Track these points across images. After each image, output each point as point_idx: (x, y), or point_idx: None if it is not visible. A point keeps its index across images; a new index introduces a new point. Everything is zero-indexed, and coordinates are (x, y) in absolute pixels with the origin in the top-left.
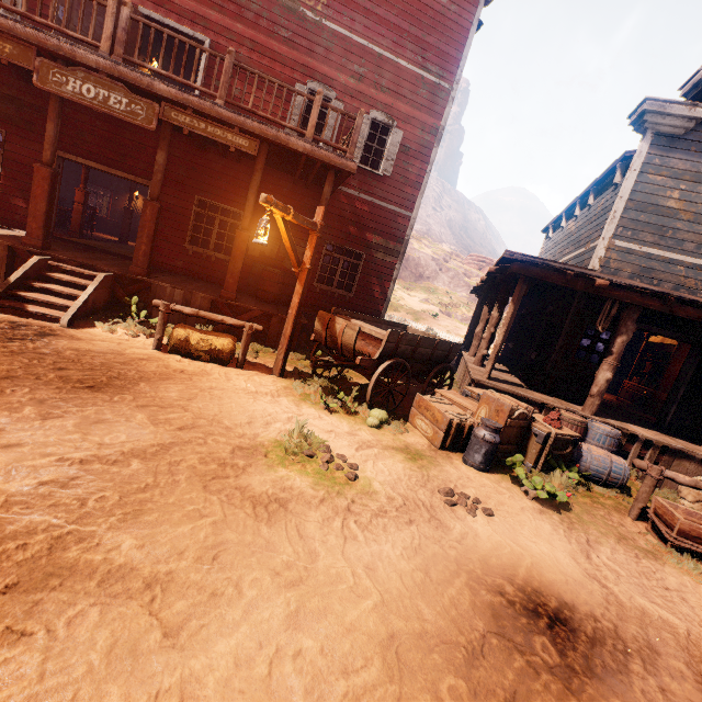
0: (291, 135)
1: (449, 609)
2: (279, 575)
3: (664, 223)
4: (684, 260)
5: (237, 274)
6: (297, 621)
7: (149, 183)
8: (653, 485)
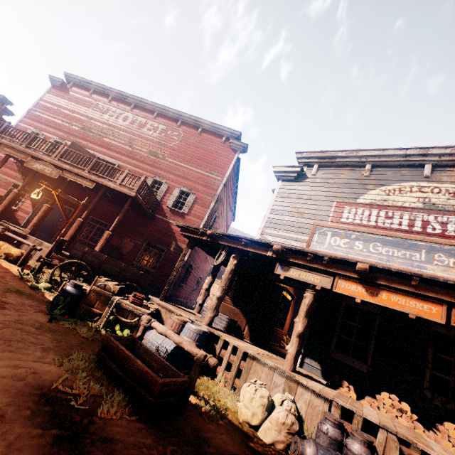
0: (109, 182)
1: None
2: None
3: (290, 219)
4: (302, 238)
5: (69, 238)
6: None
7: (73, 209)
8: (140, 330)
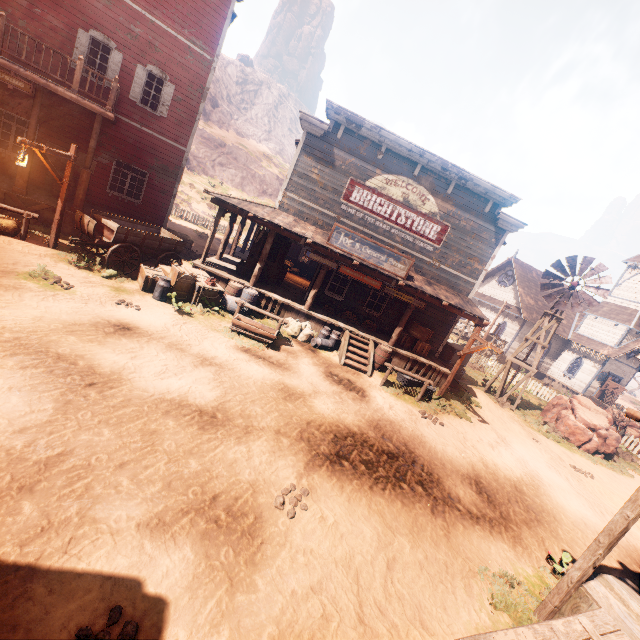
0: (59, 86)
1: (77, 318)
2: (2, 301)
3: (310, 186)
4: (319, 209)
5: (26, 177)
6: (4, 308)
7: None
8: (239, 310)
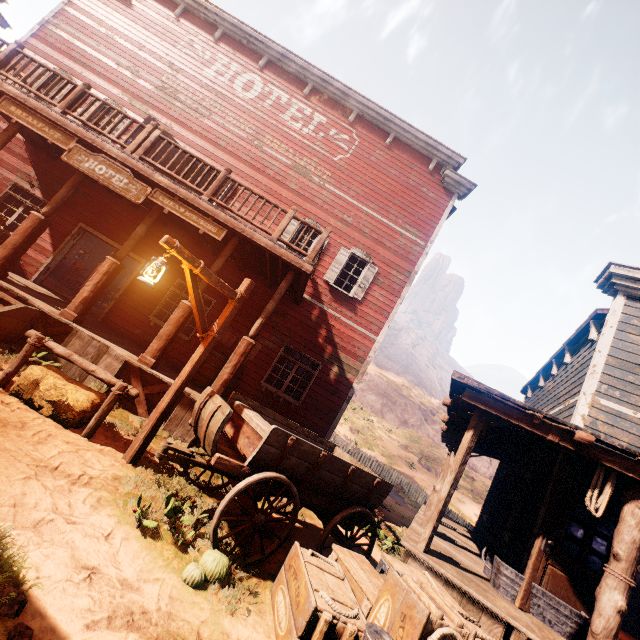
0: (257, 231)
1: None
2: None
3: None
4: None
5: (165, 341)
6: None
7: (143, 260)
8: None
